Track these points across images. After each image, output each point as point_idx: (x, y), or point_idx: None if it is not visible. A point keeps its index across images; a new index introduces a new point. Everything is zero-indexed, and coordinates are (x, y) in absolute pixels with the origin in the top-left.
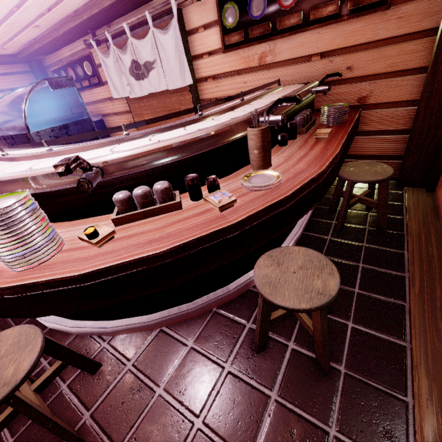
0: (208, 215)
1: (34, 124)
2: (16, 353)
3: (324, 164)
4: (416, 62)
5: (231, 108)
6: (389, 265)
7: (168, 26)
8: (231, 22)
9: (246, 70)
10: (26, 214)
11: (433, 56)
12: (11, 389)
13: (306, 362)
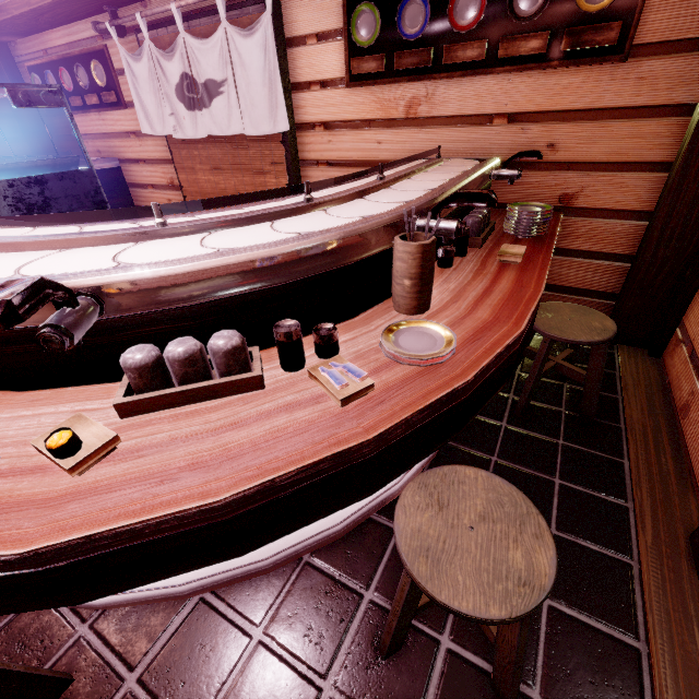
0: (317, 410)
1: None
2: None
3: (524, 317)
4: (655, 153)
5: (363, 192)
6: (601, 485)
7: (253, 24)
8: (365, 37)
9: (384, 123)
10: None
11: (685, 148)
12: None
13: (472, 681)
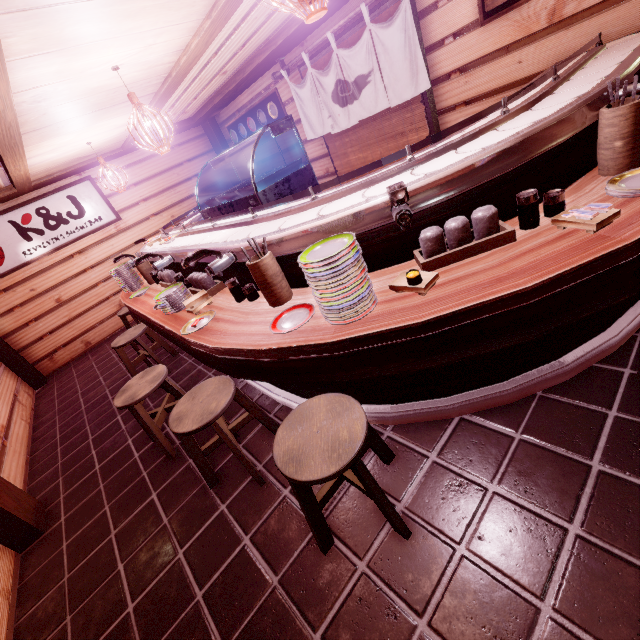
0: (571, 240)
1: (260, 182)
2: (340, 419)
3: None
4: None
5: (545, 94)
6: None
7: (394, 14)
8: None
9: (523, 41)
10: (359, 255)
11: None
12: (358, 450)
13: None
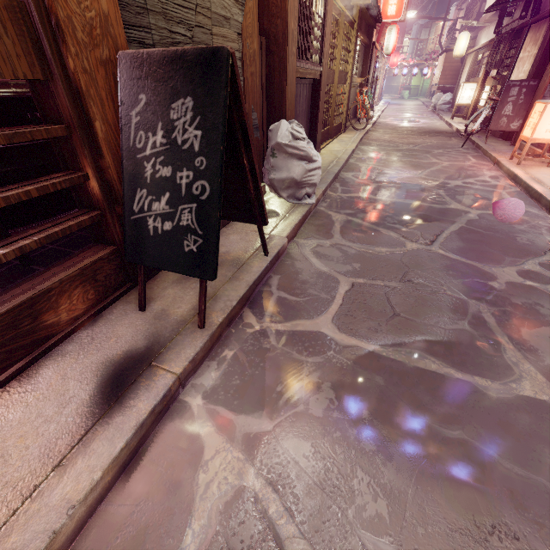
0: None
1: None
2: None
3: None
4: None
5: None
6: None
7: None
8: None
9: None
10: None
11: None
12: None
13: None
